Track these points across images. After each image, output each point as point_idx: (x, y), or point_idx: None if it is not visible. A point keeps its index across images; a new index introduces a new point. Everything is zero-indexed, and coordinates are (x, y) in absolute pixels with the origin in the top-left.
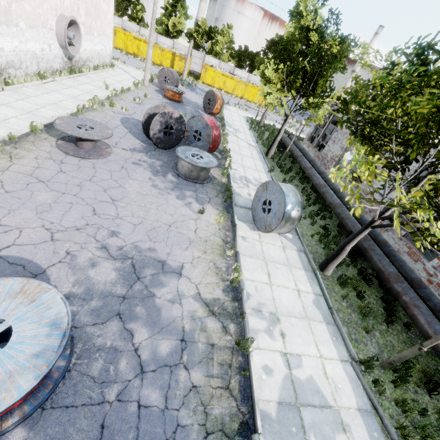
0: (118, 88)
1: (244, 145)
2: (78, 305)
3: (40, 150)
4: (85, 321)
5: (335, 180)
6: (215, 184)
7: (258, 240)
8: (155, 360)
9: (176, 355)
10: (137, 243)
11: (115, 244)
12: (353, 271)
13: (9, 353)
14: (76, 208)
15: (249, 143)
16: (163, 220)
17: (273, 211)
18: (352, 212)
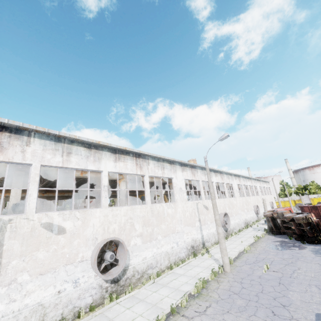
0: None
1: None
2: None
3: None
4: None
5: None
6: None
7: None
8: None
9: None
10: None
11: None
12: None
13: None
14: None
15: None
16: None
17: None
18: None
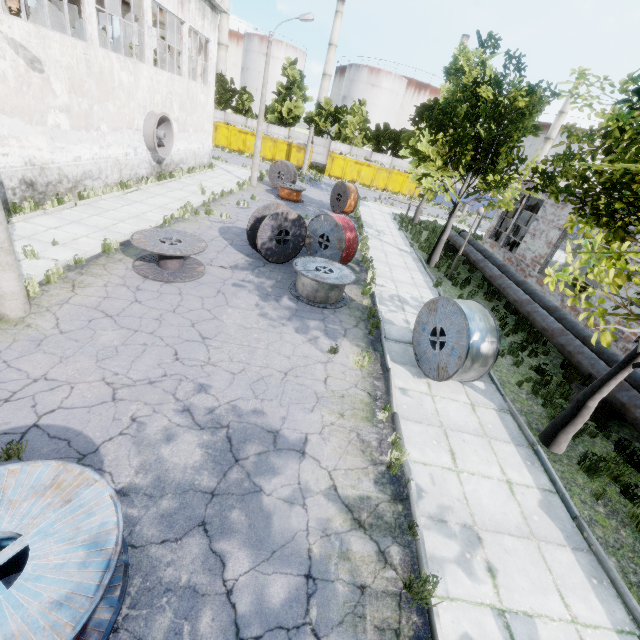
0: (218, 191)
1: (392, 251)
2: (140, 507)
3: (112, 274)
4: (149, 535)
5: (545, 293)
6: (353, 309)
7: (427, 393)
8: (260, 615)
9: (297, 605)
10: (236, 402)
11: (204, 404)
12: (605, 445)
13: (17, 597)
14: (151, 352)
15: (399, 248)
16: (276, 365)
17: (449, 345)
18: (594, 340)
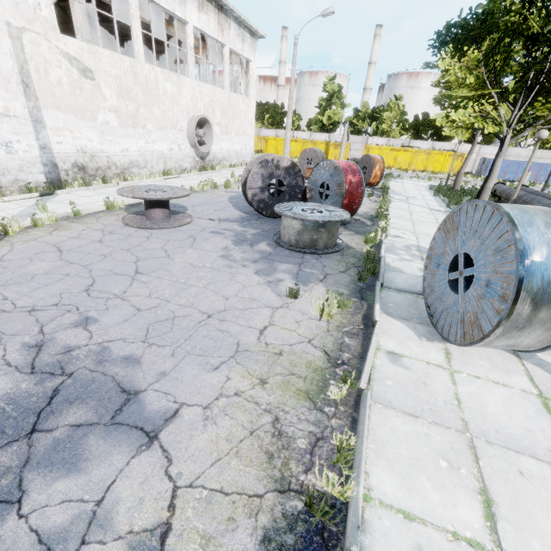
0: None
1: (421, 210)
2: None
3: (99, 223)
4: None
5: None
6: (347, 255)
7: (441, 365)
8: None
9: None
10: (112, 344)
11: (67, 341)
12: None
13: None
14: (66, 281)
15: (431, 208)
16: (204, 305)
17: (480, 278)
18: None
